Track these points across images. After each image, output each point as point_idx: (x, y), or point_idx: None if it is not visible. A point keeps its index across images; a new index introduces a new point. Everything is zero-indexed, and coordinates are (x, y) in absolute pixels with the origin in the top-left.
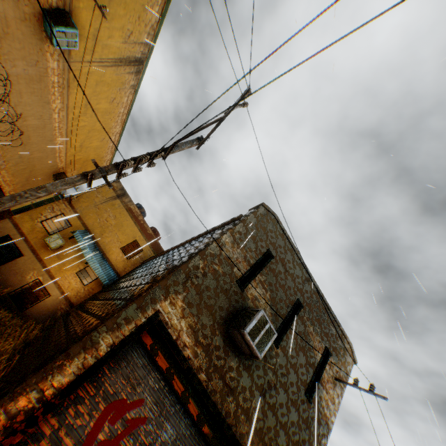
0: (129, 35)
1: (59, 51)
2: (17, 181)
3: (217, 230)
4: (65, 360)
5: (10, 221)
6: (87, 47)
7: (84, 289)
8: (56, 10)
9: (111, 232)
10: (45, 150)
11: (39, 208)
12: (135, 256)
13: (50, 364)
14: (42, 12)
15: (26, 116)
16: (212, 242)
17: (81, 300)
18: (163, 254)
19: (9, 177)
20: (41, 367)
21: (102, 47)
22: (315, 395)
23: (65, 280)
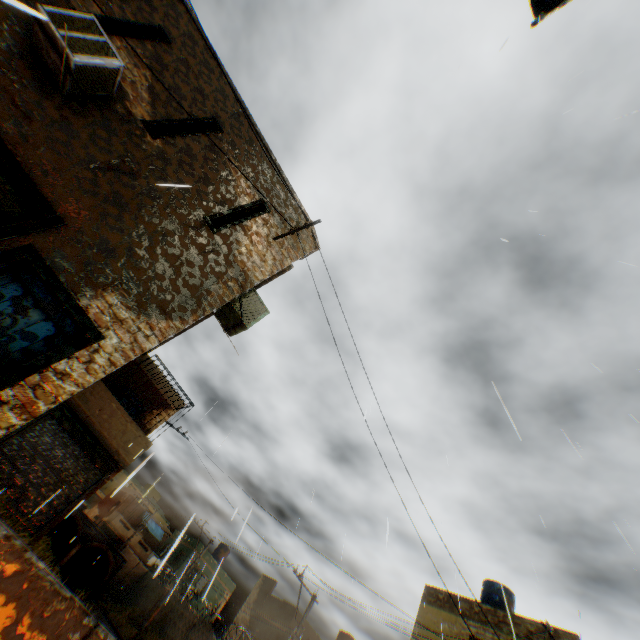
0: None
1: None
2: None
3: None
4: None
5: None
6: None
7: None
8: None
9: None
10: None
11: None
12: None
13: None
14: None
15: None
16: None
17: None
18: None
19: None
20: None
21: None
22: (227, 233)
23: None
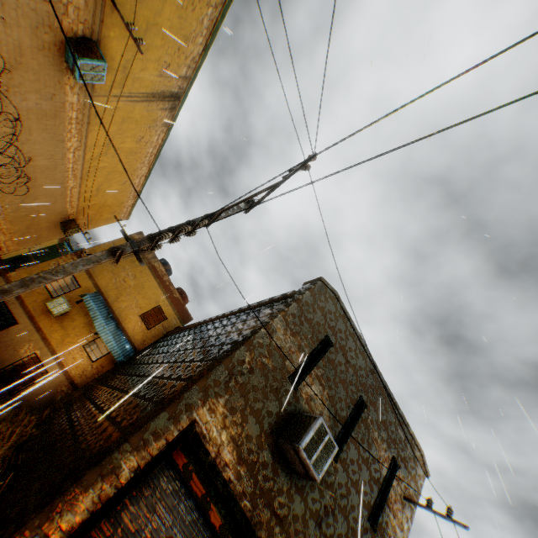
0: (166, 67)
1: (81, 84)
2: (15, 229)
3: (264, 307)
4: (77, 492)
5: (3, 279)
6: (115, 79)
7: (92, 367)
8: (81, 38)
9: (129, 295)
10: (54, 194)
11: (41, 263)
12: (157, 326)
13: (58, 499)
14: (65, 41)
15: (34, 156)
16: (261, 329)
17: (88, 380)
18: (193, 328)
19: (6, 224)
20: (46, 503)
21: (132, 80)
22: (380, 520)
23: (69, 355)
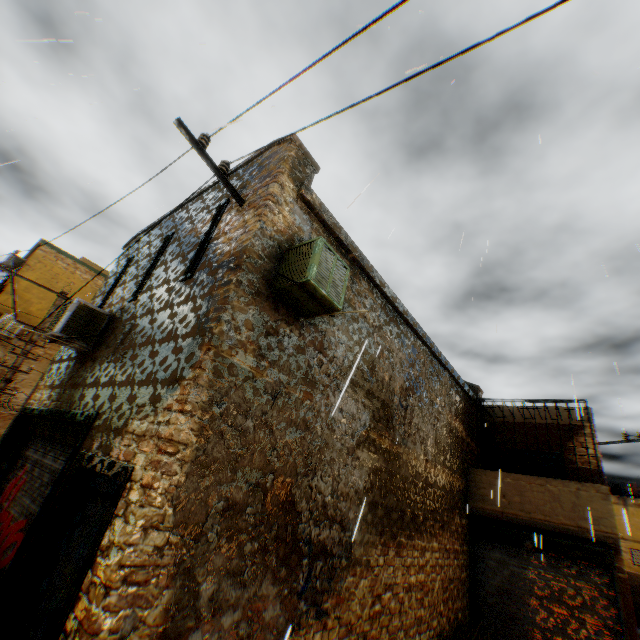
0: None
1: None
2: None
3: None
4: None
5: None
6: None
7: None
8: None
9: None
10: None
11: None
12: None
13: None
14: None
15: None
16: None
17: None
18: None
19: None
20: None
21: None
22: (202, 262)
23: None
